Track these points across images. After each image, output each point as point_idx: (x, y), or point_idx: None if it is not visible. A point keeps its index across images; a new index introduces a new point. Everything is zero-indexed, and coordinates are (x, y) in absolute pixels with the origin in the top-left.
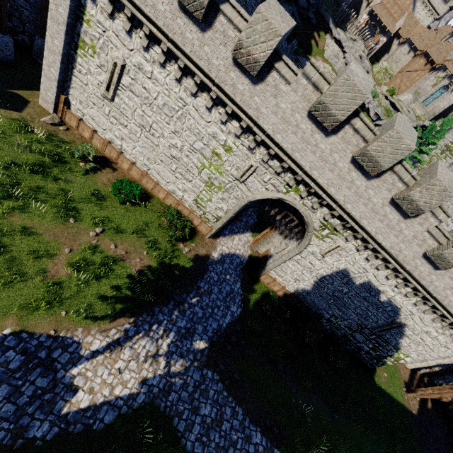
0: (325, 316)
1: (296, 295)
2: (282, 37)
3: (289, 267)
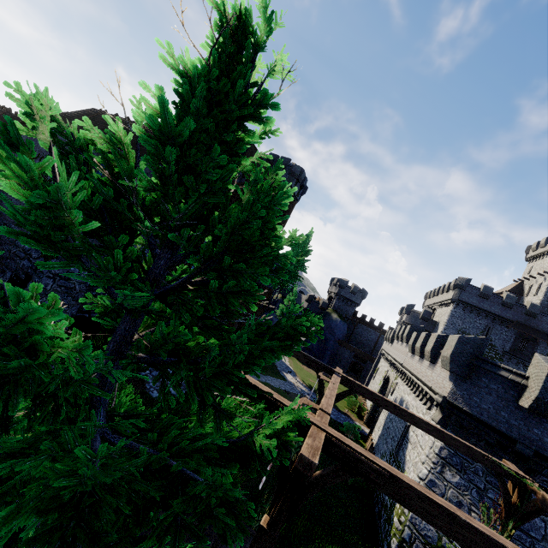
0: None
1: (374, 446)
2: (394, 331)
3: (379, 419)
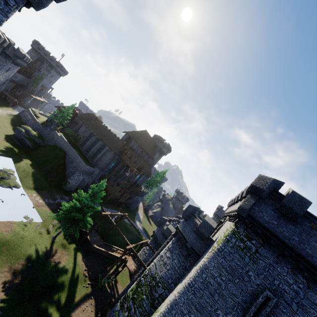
0: None
1: None
2: None
3: None
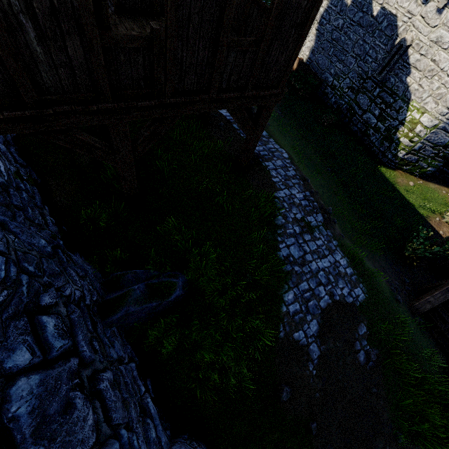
0: (329, 82)
1: (305, 62)
2: None
3: None
